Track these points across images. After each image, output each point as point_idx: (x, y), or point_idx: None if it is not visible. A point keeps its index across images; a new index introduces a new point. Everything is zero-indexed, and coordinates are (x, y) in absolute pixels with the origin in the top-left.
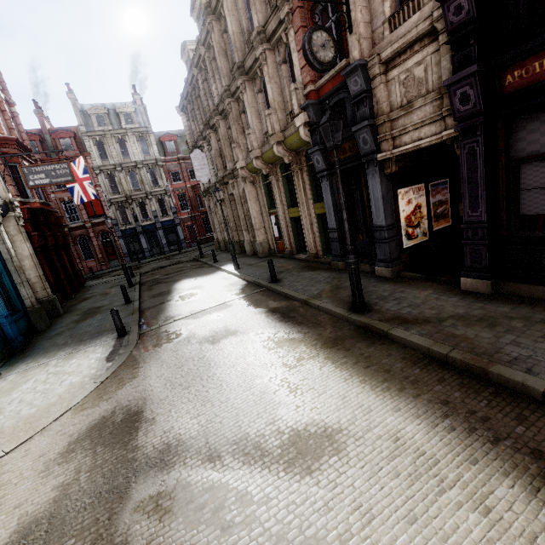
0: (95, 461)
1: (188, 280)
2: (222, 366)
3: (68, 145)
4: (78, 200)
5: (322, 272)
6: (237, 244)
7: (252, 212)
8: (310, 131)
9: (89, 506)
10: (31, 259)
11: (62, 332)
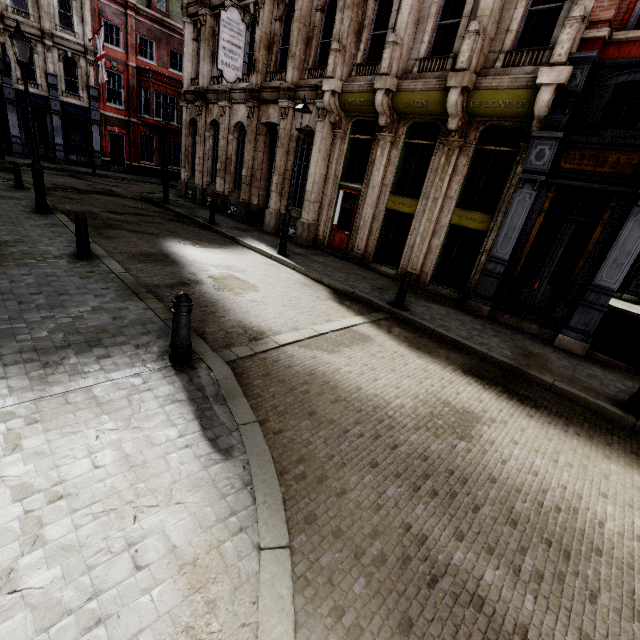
0: None
1: (189, 244)
2: (581, 521)
3: None
4: None
5: (457, 311)
6: (244, 207)
7: (315, 172)
8: (554, 102)
9: None
10: None
11: None
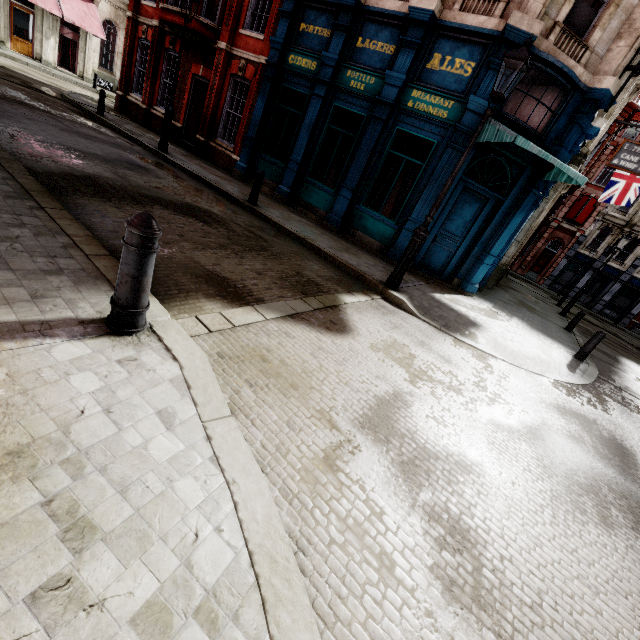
0: (596, 445)
1: None
2: None
3: (634, 132)
4: (604, 199)
5: None
6: None
7: None
8: None
9: (610, 477)
10: (533, 227)
11: (507, 303)
